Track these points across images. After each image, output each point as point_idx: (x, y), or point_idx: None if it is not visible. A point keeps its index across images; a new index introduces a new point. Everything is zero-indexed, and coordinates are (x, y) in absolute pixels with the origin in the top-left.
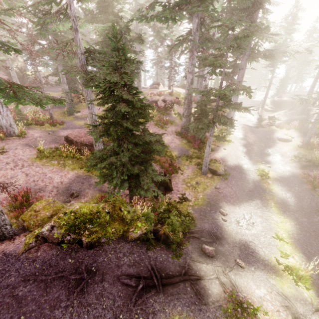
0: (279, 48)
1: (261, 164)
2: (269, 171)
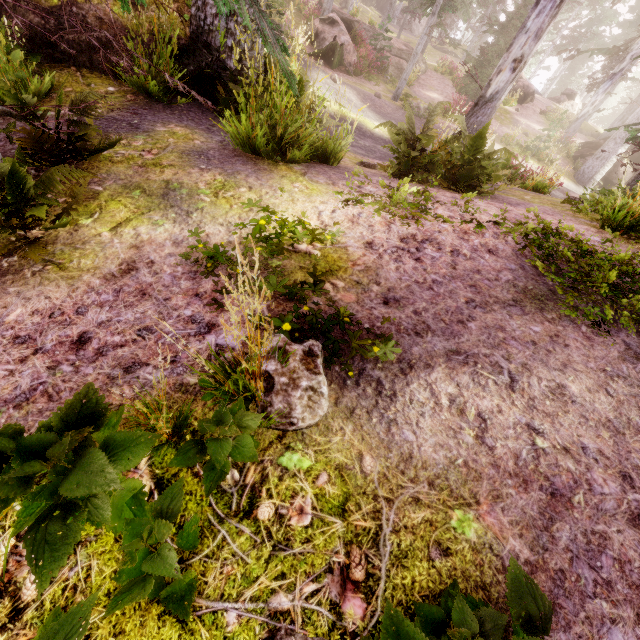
0: None
1: None
2: None
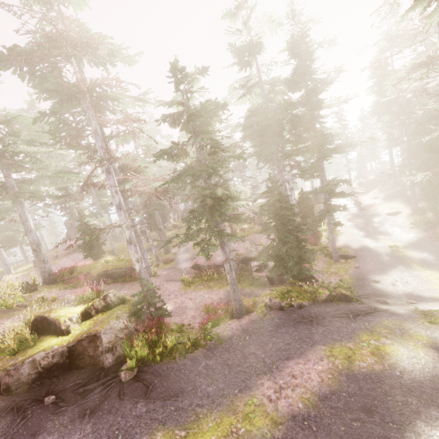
0: (346, 143)
1: (385, 240)
2: (396, 243)
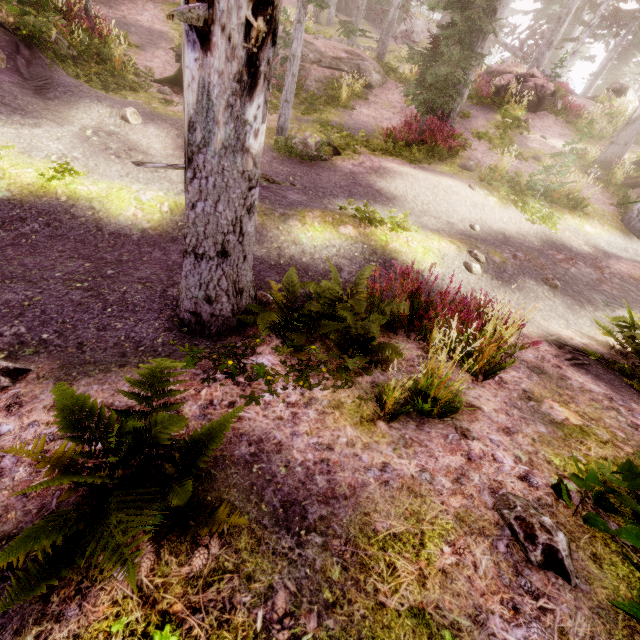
0: None
1: (459, 248)
2: (428, 254)
